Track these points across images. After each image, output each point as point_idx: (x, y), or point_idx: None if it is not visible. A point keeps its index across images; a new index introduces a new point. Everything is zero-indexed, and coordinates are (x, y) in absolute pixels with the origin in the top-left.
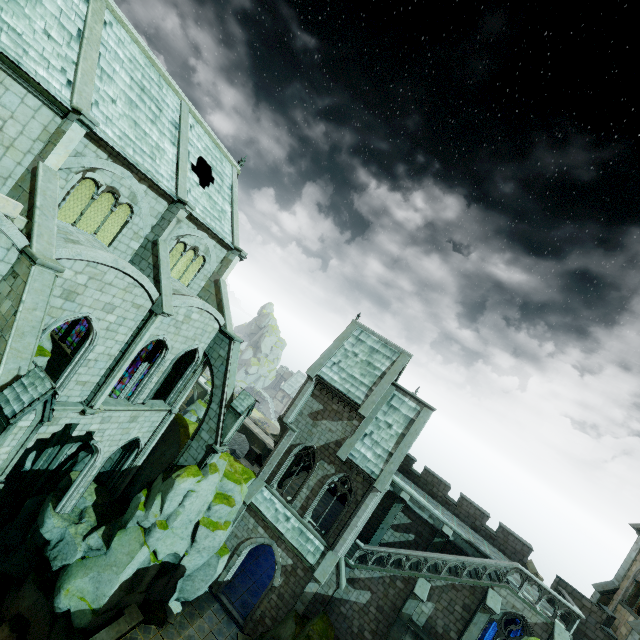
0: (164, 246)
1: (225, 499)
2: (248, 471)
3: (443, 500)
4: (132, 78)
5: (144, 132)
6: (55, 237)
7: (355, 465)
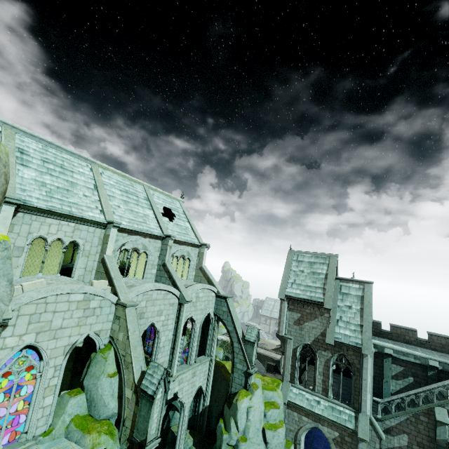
0: (169, 264)
1: (271, 405)
2: (275, 380)
3: (417, 342)
4: (120, 190)
5: (136, 212)
6: (126, 289)
7: (342, 344)
